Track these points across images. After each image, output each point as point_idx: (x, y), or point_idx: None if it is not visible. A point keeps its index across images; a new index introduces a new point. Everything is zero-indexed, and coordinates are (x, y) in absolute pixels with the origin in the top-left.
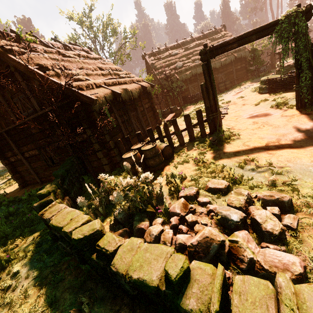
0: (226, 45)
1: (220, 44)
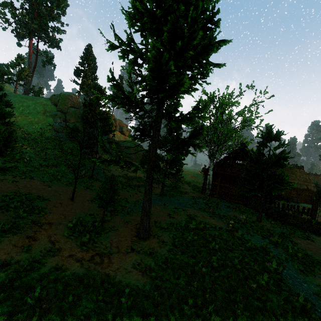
0: None
1: None
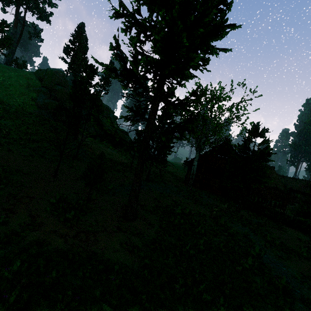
0: (298, 192)
1: (296, 190)
